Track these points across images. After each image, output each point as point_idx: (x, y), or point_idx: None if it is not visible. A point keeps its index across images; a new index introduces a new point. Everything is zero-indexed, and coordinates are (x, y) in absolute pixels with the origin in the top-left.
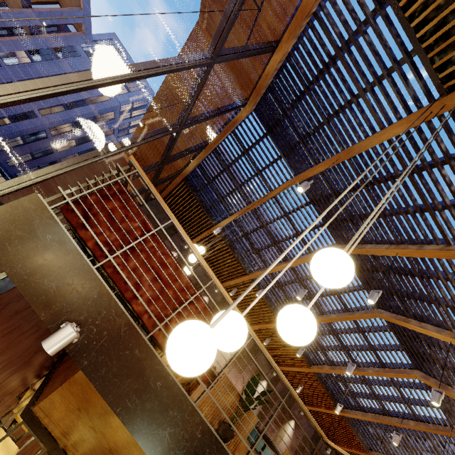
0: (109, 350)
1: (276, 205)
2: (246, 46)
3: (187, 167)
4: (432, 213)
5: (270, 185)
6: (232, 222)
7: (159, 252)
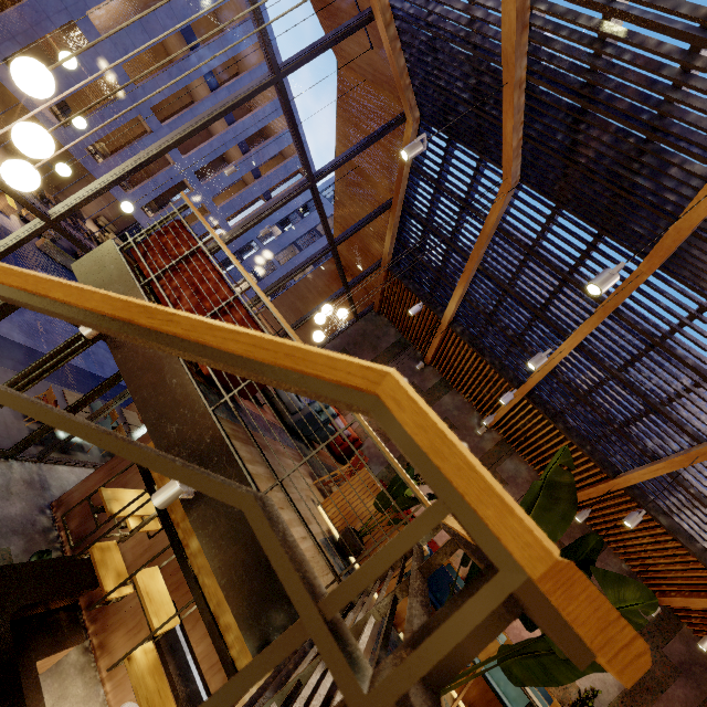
0: (138, 348)
1: (508, 241)
2: (322, 38)
3: (384, 248)
4: (700, 39)
5: (486, 214)
6: (463, 305)
7: (196, 266)
